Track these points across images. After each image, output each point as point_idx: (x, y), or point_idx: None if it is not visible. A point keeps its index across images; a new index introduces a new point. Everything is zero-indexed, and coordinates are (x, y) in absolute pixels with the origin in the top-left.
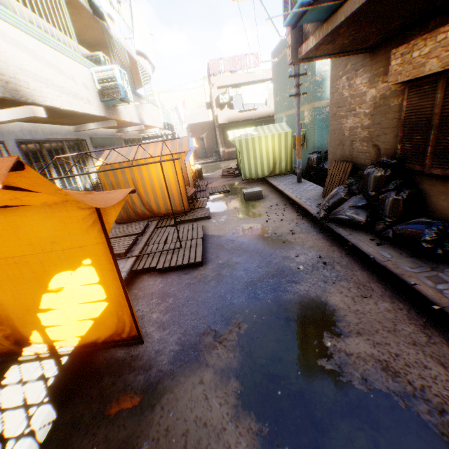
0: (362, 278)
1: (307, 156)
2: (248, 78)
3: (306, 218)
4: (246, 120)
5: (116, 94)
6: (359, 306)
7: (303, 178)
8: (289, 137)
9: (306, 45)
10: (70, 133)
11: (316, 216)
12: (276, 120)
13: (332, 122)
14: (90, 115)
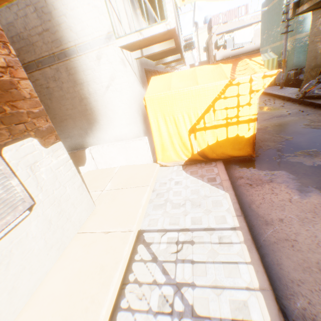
0: (320, 113)
1: (286, 73)
2: (239, 24)
3: (288, 101)
4: (236, 56)
5: (191, 46)
6: (318, 118)
7: (283, 86)
8: (274, 61)
9: (301, 8)
10: (164, 69)
11: (295, 98)
12: (261, 52)
13: (309, 46)
14: (182, 58)
